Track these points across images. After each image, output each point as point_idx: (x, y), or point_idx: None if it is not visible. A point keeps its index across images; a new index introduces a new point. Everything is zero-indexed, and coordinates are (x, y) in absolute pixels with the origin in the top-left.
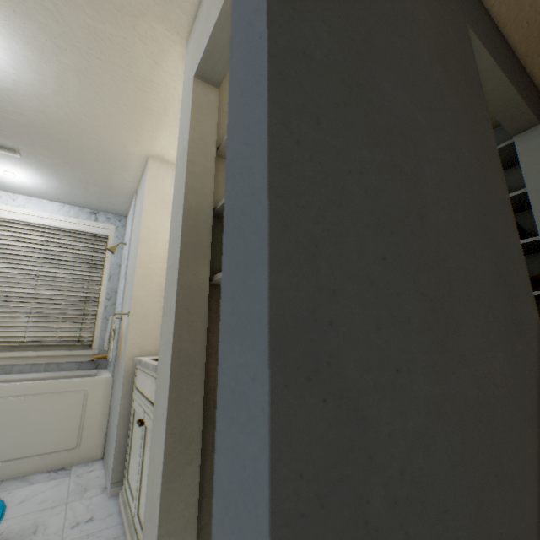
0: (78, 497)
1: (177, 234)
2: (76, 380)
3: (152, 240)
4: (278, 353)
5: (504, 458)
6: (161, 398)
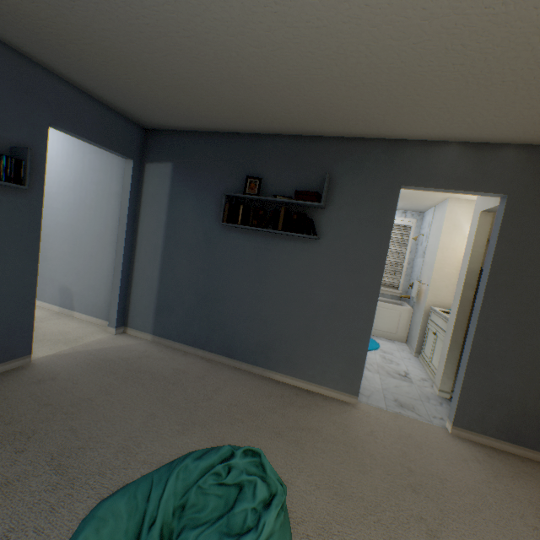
0: (401, 351)
1: (462, 278)
2: (396, 306)
3: (444, 248)
4: (476, 330)
5: (538, 367)
6: (449, 329)
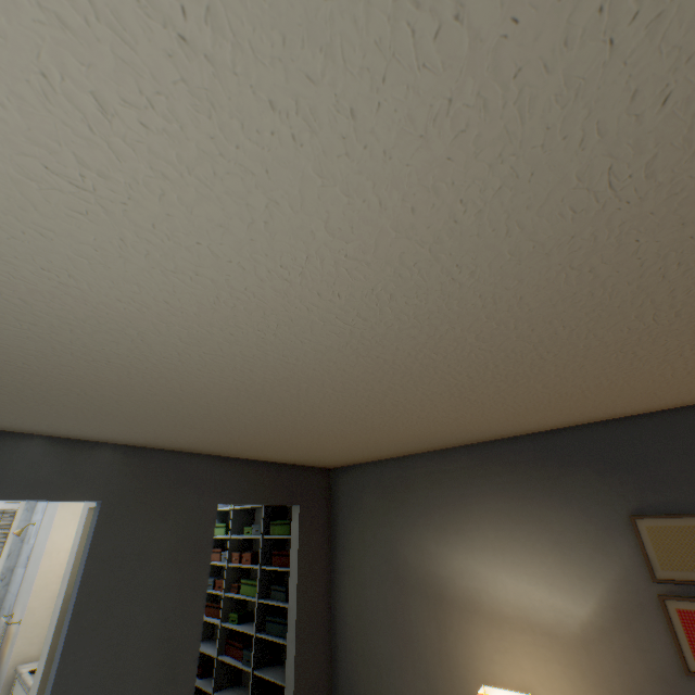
0: None
1: (58, 612)
2: None
3: (56, 550)
4: None
5: None
6: None
